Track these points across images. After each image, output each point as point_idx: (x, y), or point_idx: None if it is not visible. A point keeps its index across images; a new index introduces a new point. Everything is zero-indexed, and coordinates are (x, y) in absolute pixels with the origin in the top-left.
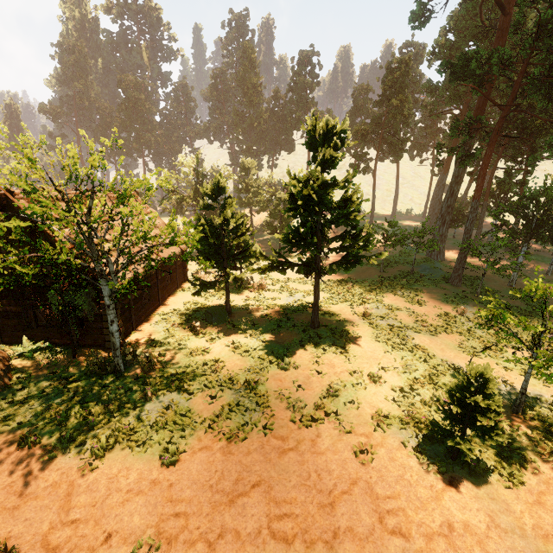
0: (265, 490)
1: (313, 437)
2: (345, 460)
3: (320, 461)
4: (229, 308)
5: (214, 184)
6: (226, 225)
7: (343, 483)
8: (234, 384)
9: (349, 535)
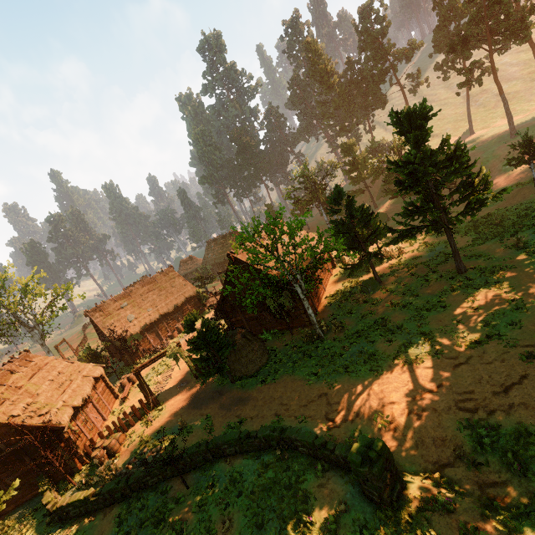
0: (447, 388)
1: (479, 354)
2: (512, 364)
3: (489, 368)
4: (378, 278)
5: (335, 195)
6: (354, 219)
7: (512, 378)
8: (402, 331)
9: (522, 406)
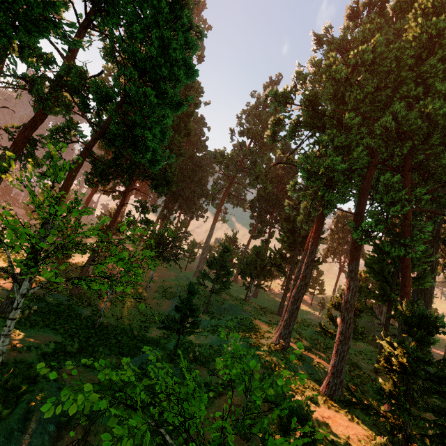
0: None
1: None
2: None
3: None
4: None
5: None
6: None
7: None
8: None
9: None
